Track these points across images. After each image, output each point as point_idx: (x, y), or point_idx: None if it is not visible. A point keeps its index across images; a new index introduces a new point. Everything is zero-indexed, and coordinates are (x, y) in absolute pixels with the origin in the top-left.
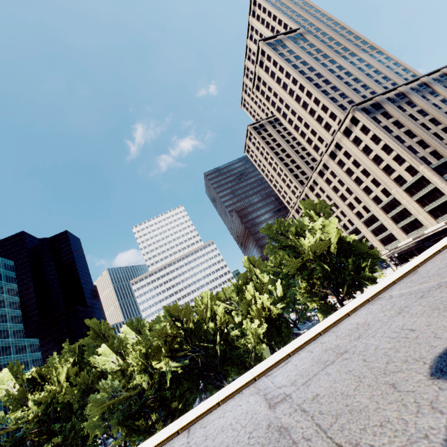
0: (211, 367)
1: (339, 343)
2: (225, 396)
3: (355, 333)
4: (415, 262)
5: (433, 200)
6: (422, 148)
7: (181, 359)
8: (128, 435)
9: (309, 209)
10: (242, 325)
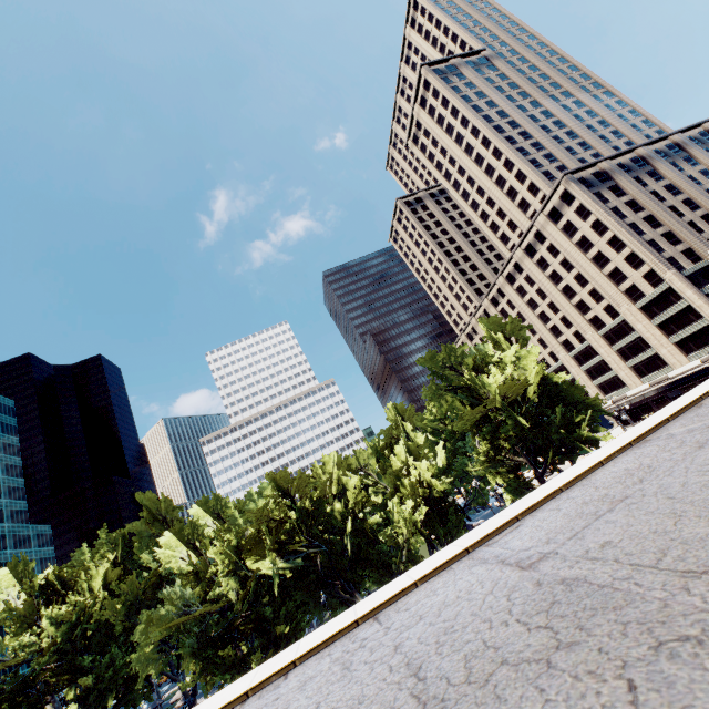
0: (336, 571)
1: (606, 492)
2: (424, 574)
3: (629, 478)
4: (694, 394)
5: (684, 325)
6: (671, 244)
7: (292, 557)
8: (204, 674)
9: (495, 332)
10: (385, 509)
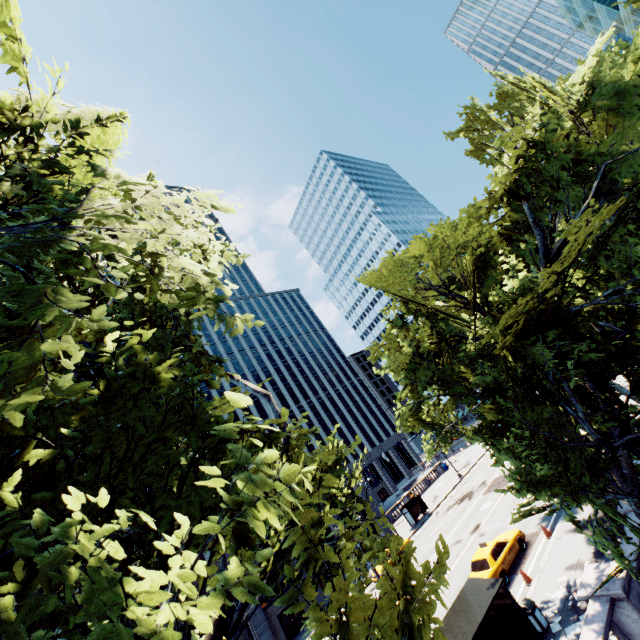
0: None
1: None
2: None
3: None
4: None
5: None
6: None
7: None
8: None
9: None
10: None
